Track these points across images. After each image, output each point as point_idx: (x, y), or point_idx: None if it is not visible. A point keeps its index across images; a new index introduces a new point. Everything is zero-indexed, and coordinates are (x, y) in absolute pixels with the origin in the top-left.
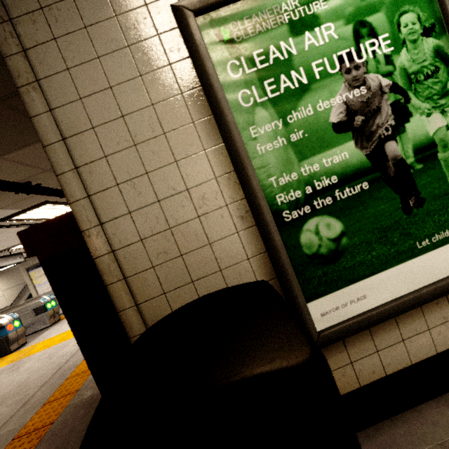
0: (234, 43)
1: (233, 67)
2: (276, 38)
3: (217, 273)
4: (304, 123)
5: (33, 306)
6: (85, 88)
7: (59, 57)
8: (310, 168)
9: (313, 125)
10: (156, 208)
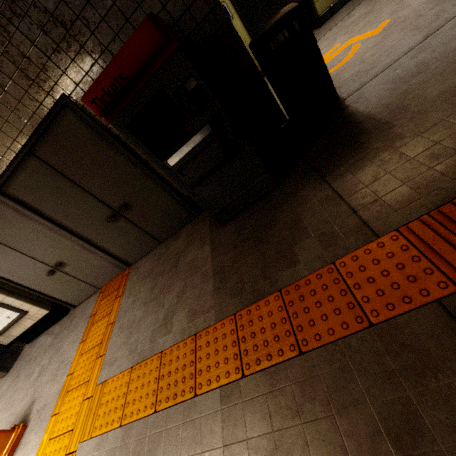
0: None
1: None
2: None
3: None
4: None
5: None
6: None
7: None
8: None
9: None
10: None
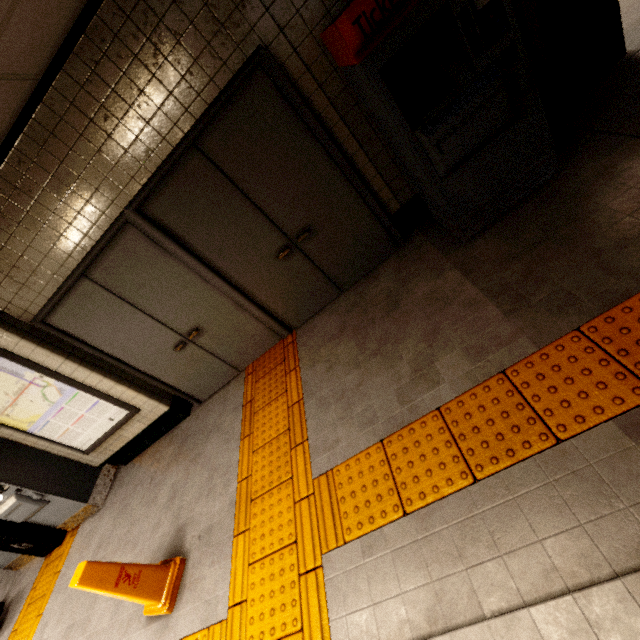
0: None
1: None
2: None
3: None
4: None
5: None
6: None
7: None
8: None
9: None
10: None
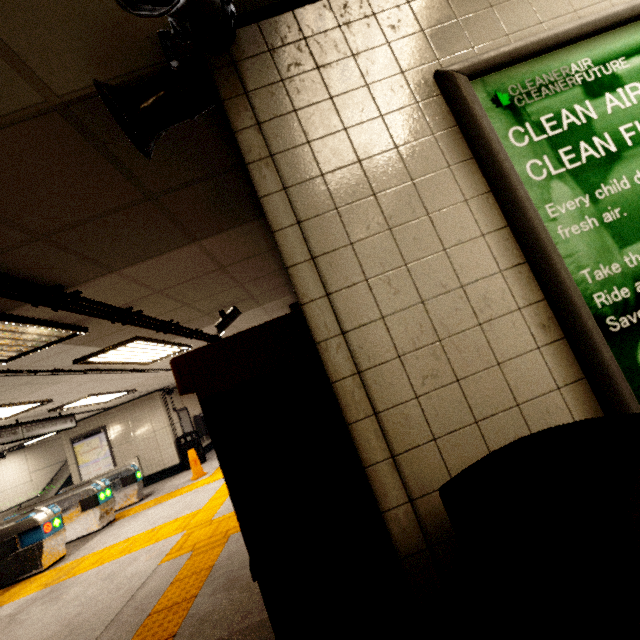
0: (515, 109)
1: (516, 135)
2: (568, 102)
3: (513, 410)
4: (620, 200)
5: (80, 495)
6: (328, 163)
7: (299, 129)
8: (637, 257)
9: (633, 202)
10: (420, 312)
